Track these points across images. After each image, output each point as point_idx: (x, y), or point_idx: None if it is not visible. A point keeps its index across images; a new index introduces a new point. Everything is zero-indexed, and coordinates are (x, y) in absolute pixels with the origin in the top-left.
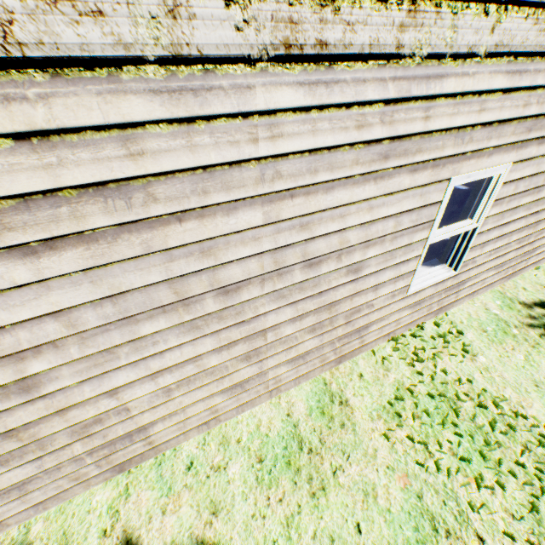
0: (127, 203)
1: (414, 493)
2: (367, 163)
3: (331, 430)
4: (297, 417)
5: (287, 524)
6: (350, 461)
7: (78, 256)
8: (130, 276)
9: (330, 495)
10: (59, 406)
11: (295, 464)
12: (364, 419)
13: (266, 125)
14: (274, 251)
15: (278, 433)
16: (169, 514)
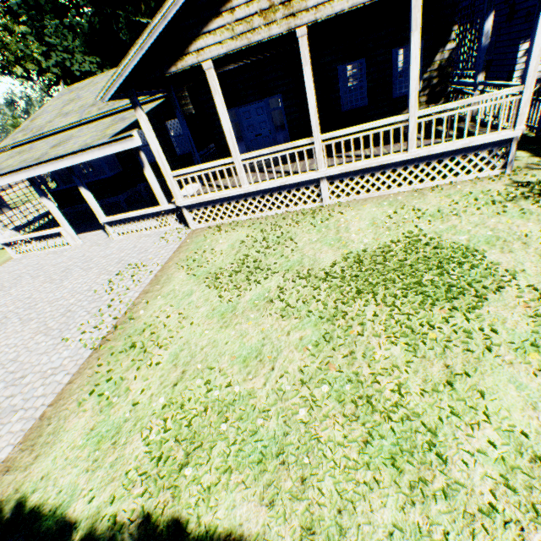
0: None
1: None
2: None
3: None
4: None
5: None
6: None
7: None
8: None
9: None
10: None
11: None
12: None
13: None
14: None
15: None
16: None
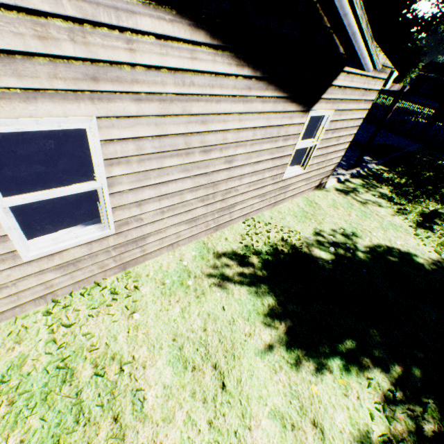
0: None
1: None
2: None
3: None
4: None
5: None
6: None
7: None
8: None
9: None
10: None
11: None
12: None
13: None
14: None
15: None
16: None
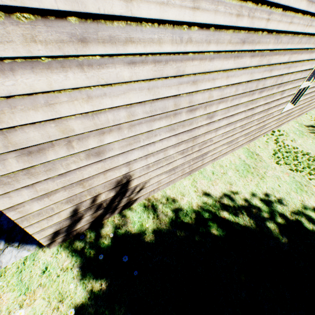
0: (277, 42)
1: (291, 177)
2: (313, 44)
3: (257, 162)
4: (243, 159)
5: (256, 186)
6: (268, 170)
7: (257, 60)
8: (256, 74)
9: (266, 178)
10: (208, 130)
11: (250, 171)
12: (266, 159)
13: (312, 20)
14: (278, 76)
15: (239, 163)
16: (215, 186)
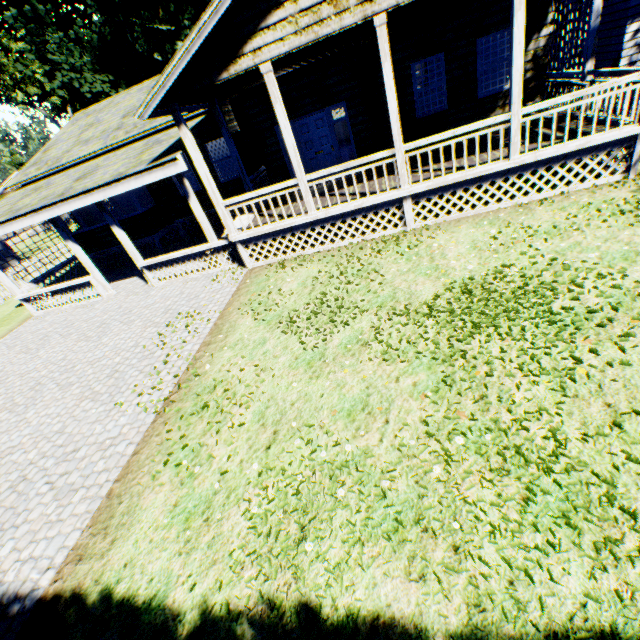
0: None
1: None
2: None
3: None
4: None
5: None
6: None
7: None
8: None
9: None
10: None
11: None
12: None
13: None
14: None
15: None
16: None
